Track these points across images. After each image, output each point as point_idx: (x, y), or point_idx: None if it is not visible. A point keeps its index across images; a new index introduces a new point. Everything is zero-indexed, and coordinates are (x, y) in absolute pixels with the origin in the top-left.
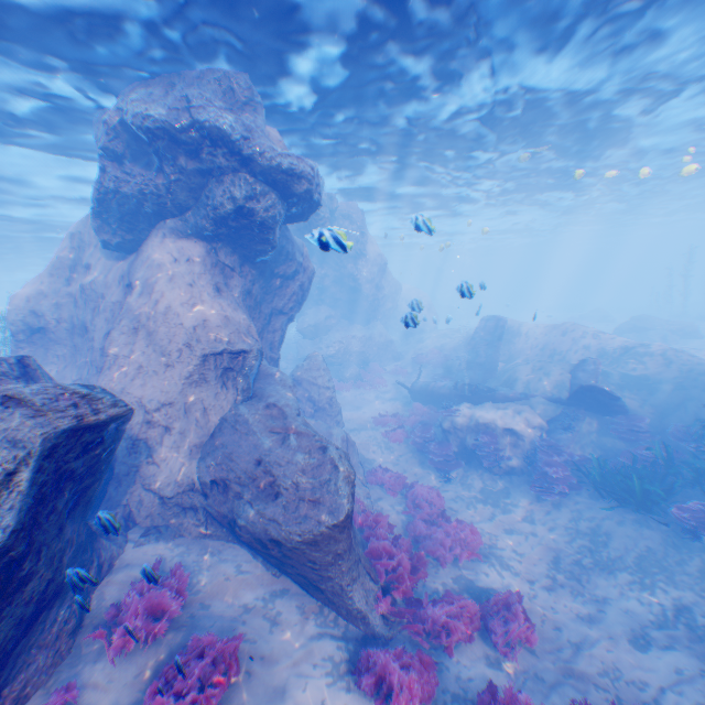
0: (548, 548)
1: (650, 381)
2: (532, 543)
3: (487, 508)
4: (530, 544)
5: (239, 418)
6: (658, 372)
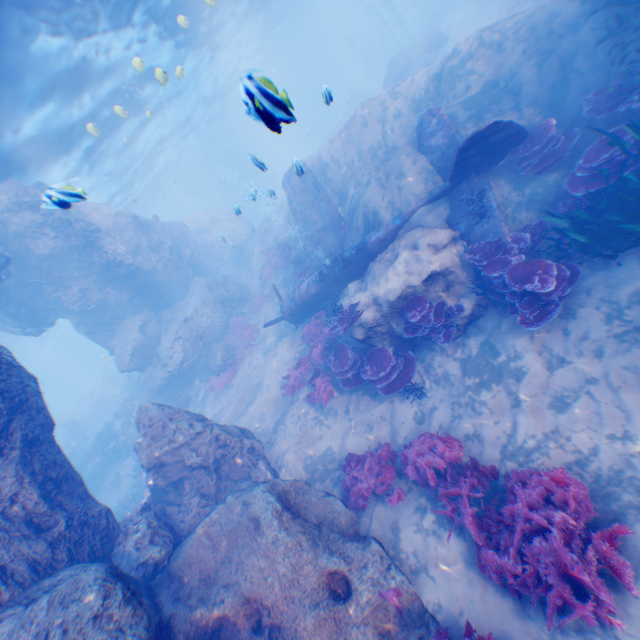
0: (638, 388)
1: (503, 81)
2: (613, 399)
3: (501, 391)
4: (613, 404)
5: None
6: (500, 65)
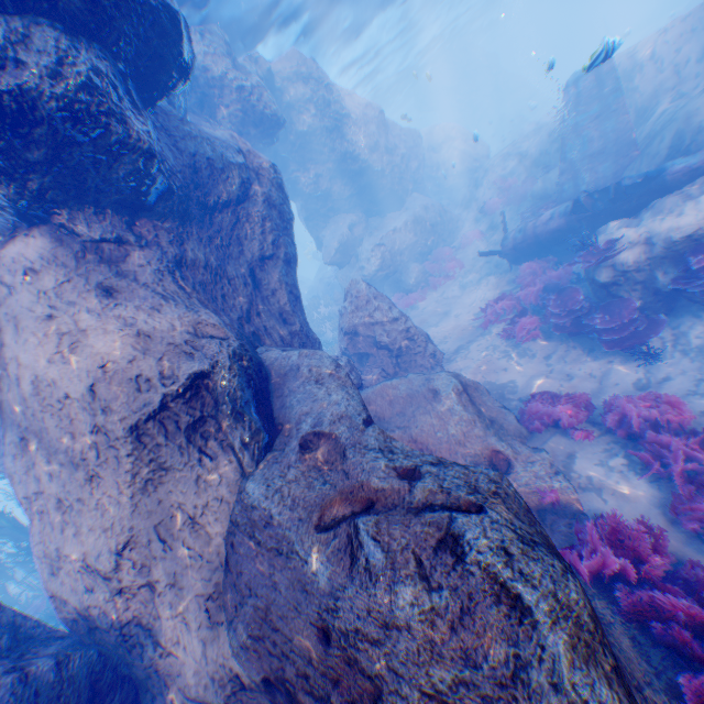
0: None
1: None
2: None
3: None
4: None
5: (253, 515)
6: None
